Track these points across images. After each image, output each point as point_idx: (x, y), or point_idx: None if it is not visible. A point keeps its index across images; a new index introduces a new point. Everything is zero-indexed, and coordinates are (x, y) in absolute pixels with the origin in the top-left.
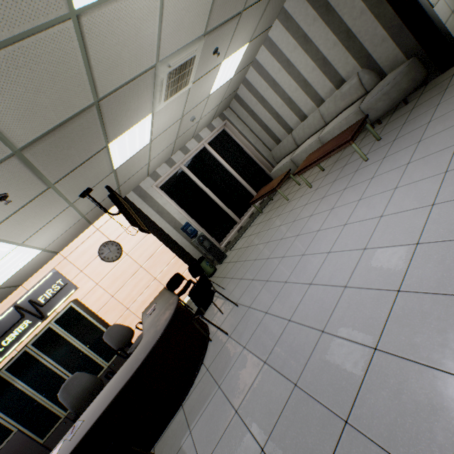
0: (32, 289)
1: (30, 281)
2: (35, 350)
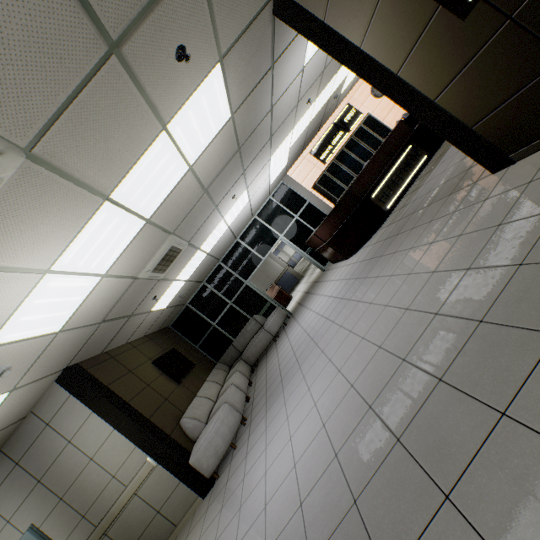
0: (339, 115)
1: (336, 112)
2: (356, 139)
